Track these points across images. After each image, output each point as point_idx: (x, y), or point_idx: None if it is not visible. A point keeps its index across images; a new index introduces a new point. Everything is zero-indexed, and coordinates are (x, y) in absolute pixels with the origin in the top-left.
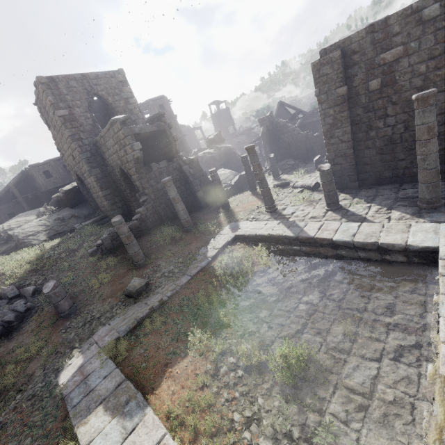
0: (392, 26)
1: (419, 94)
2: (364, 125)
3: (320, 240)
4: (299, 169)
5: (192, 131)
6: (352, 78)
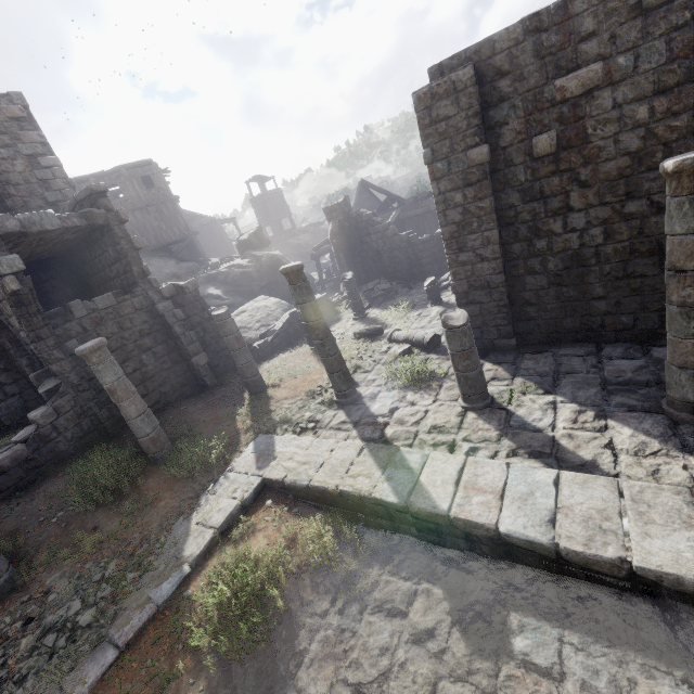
0: (579, 18)
1: (687, 157)
2: (524, 227)
3: (466, 524)
4: (399, 299)
5: (216, 226)
6: (497, 130)
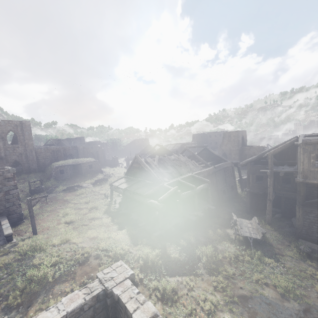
0: None
1: None
2: None
3: None
4: None
5: None
6: None
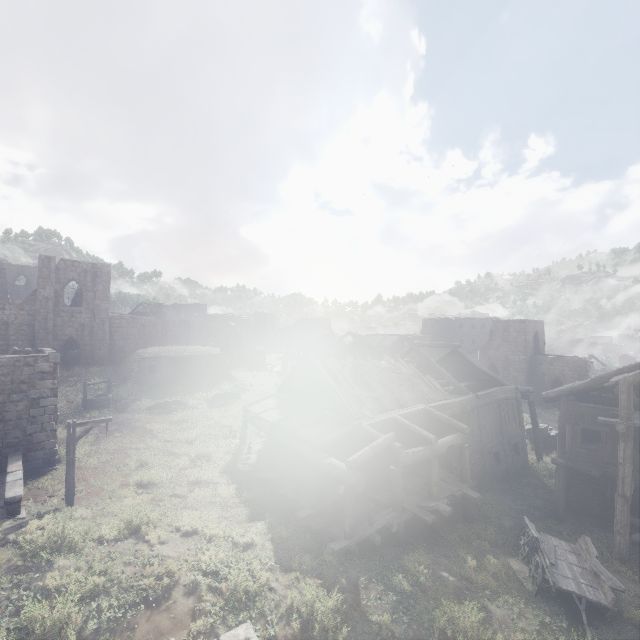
0: None
1: None
2: None
3: None
4: None
5: None
6: None
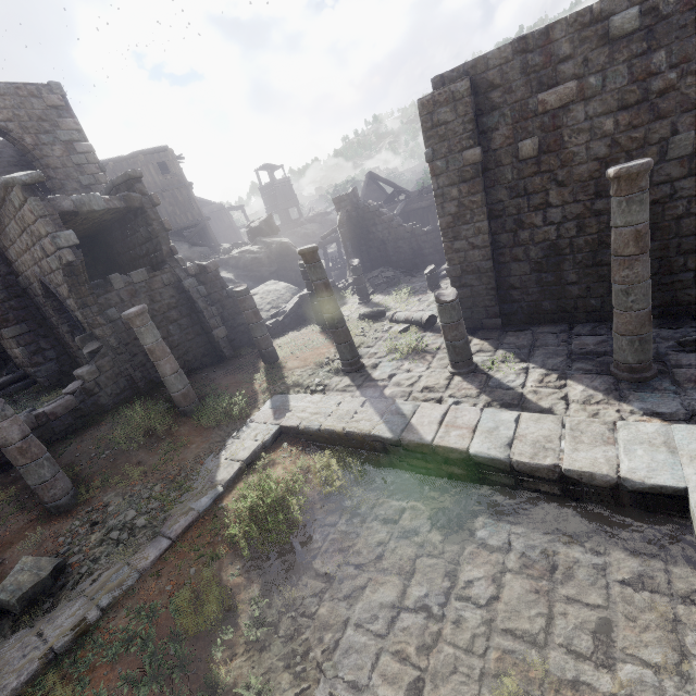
0: (558, 43)
1: (623, 166)
2: (511, 220)
3: (445, 450)
4: (401, 286)
5: (226, 213)
6: (489, 134)
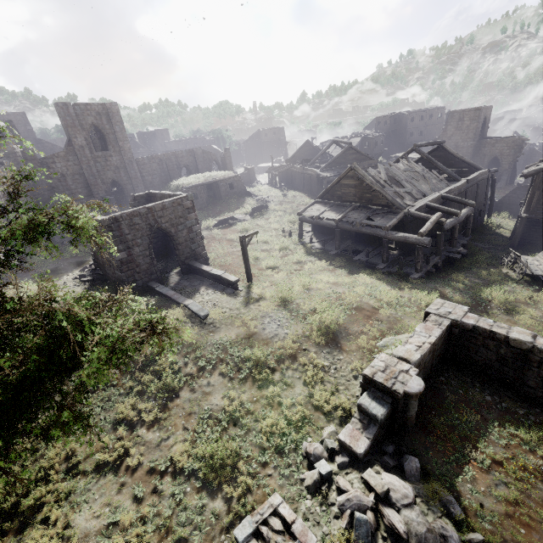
0: None
1: None
2: None
3: None
4: None
5: None
6: None
